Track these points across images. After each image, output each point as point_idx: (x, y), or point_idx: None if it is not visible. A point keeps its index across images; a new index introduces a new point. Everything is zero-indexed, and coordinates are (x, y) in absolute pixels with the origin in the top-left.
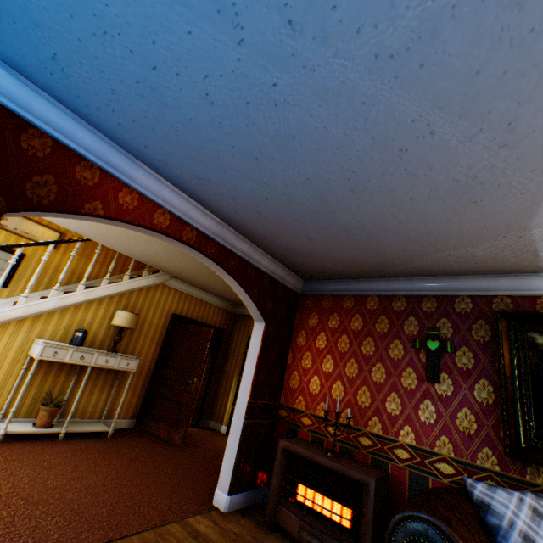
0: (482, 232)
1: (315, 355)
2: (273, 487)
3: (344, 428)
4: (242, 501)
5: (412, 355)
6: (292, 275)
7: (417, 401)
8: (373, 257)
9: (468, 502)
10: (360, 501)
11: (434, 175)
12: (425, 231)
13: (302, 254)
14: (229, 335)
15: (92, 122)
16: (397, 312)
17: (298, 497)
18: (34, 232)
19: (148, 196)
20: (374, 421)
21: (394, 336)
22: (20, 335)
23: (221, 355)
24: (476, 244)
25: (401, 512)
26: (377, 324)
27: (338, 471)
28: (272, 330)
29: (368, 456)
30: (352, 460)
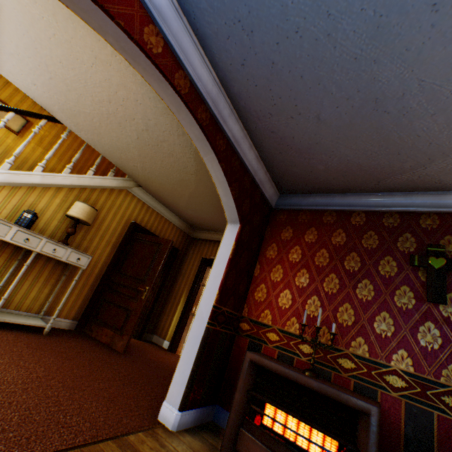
0: None
1: (287, 269)
2: (235, 406)
3: (320, 347)
4: (192, 419)
5: (408, 273)
6: (271, 183)
7: (415, 323)
8: (383, 156)
9: None
10: (353, 434)
11: None
12: None
13: (297, 148)
14: (182, 256)
15: None
16: (389, 228)
17: (264, 421)
18: None
19: None
20: (359, 341)
21: (385, 252)
22: None
23: (172, 273)
24: None
25: None
26: (363, 240)
27: (325, 394)
28: (246, 235)
29: (350, 381)
30: (333, 383)
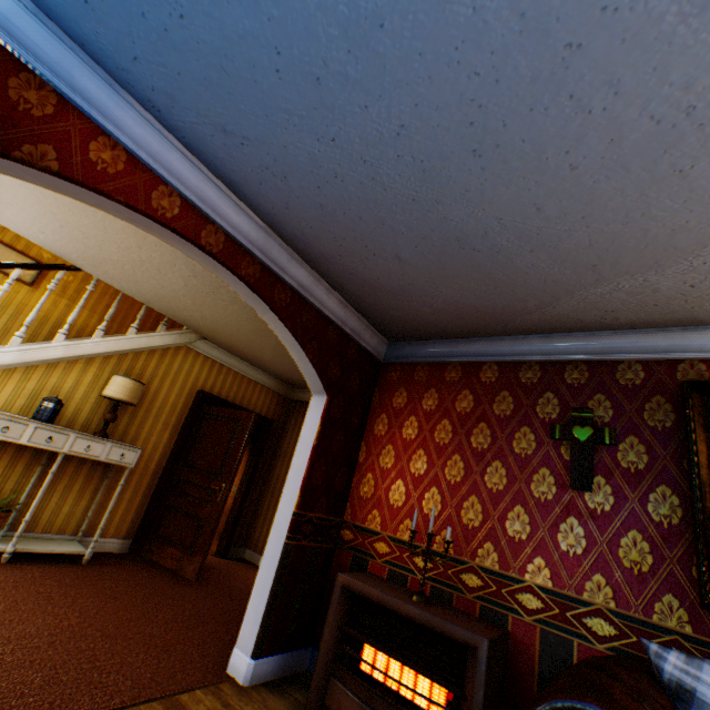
0: (678, 240)
1: (400, 450)
2: (324, 648)
3: (440, 558)
4: (274, 668)
5: (549, 450)
6: (372, 331)
7: (555, 519)
8: (496, 295)
9: (656, 685)
10: (462, 675)
11: (621, 107)
12: (585, 239)
13: (388, 290)
14: (280, 429)
15: (41, 2)
16: (527, 386)
17: (362, 666)
18: (1, 258)
19: (144, 159)
20: (487, 549)
21: (522, 421)
22: None
23: (266, 455)
24: (663, 266)
25: (549, 702)
26: (495, 404)
27: (428, 625)
28: (338, 408)
29: (476, 604)
30: (450, 609)
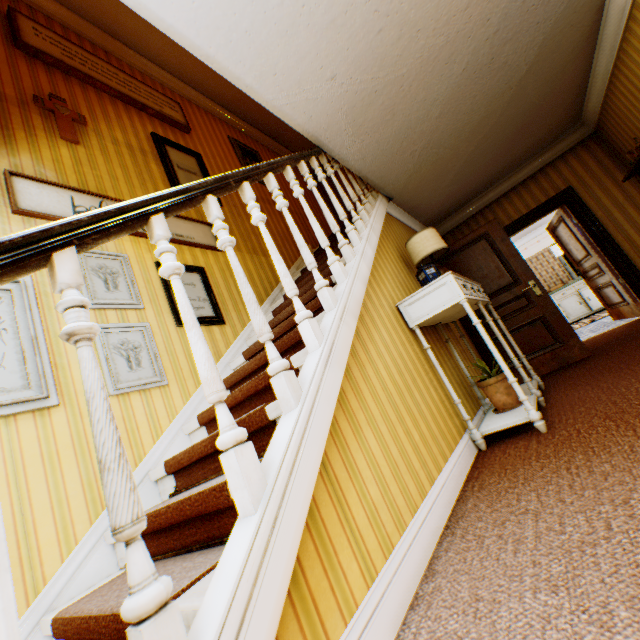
0: None
1: None
2: None
3: None
4: None
5: None
6: None
7: None
8: None
9: None
10: None
11: None
12: None
13: None
14: None
15: None
16: None
17: None
18: (184, 232)
19: None
20: None
21: None
22: (384, 306)
23: None
24: None
25: None
26: None
27: None
28: None
29: None
30: None
